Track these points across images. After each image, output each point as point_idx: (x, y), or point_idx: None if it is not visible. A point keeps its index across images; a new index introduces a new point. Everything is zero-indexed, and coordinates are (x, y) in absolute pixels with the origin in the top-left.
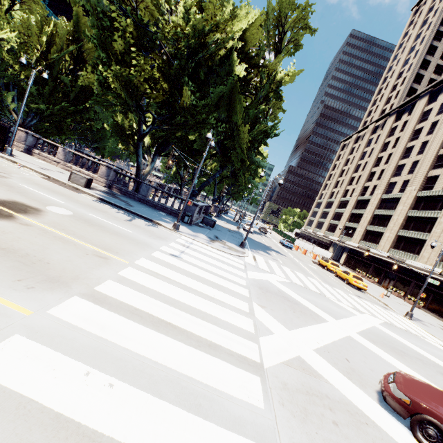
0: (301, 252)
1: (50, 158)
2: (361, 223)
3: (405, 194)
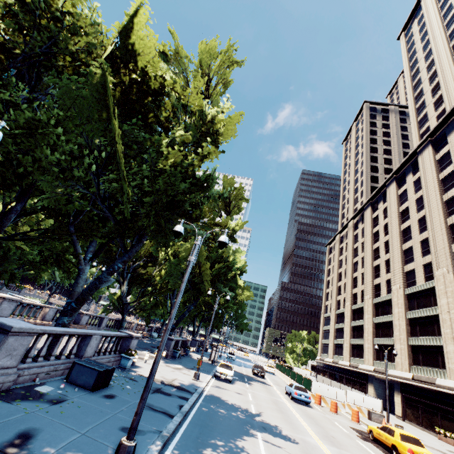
0: (328, 408)
1: None
2: (397, 335)
3: (439, 281)
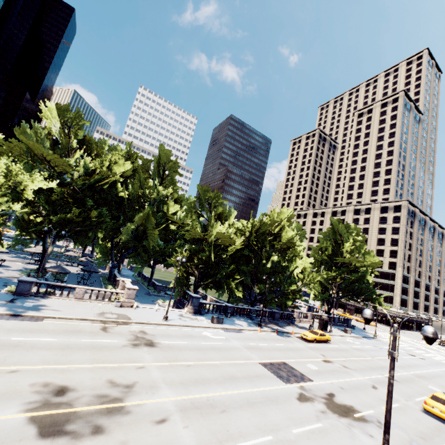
0: None
1: (307, 321)
2: None
3: None
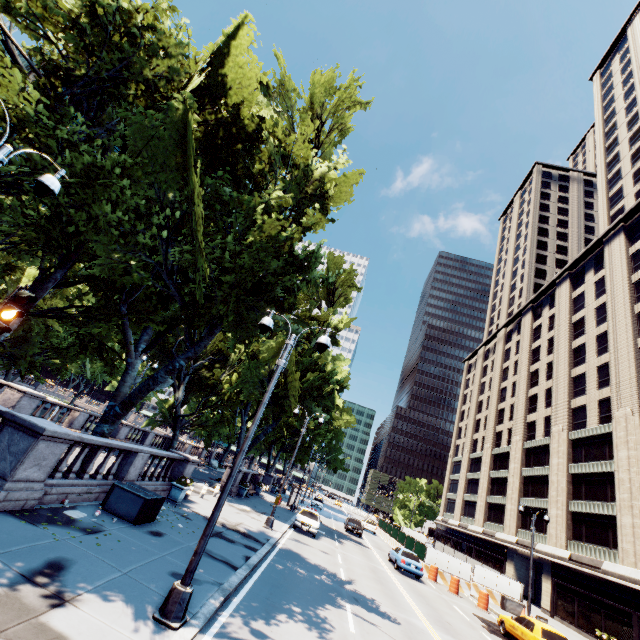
0: (446, 587)
1: None
2: (553, 496)
3: (618, 424)
